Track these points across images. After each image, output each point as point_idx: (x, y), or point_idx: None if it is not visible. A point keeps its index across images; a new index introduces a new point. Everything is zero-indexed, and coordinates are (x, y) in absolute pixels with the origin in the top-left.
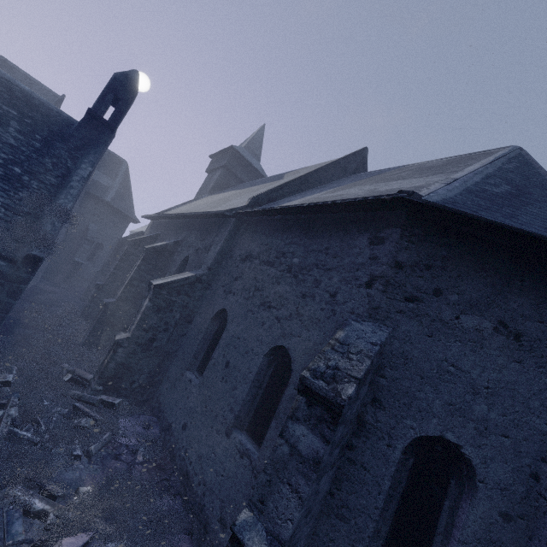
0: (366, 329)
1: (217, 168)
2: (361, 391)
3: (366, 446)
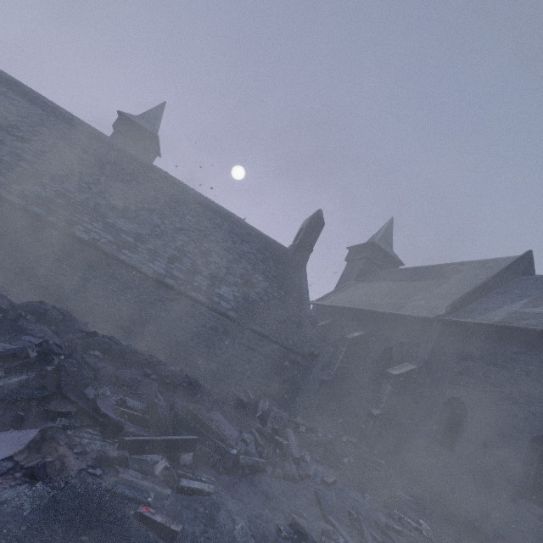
0: None
1: (358, 259)
2: None
3: None
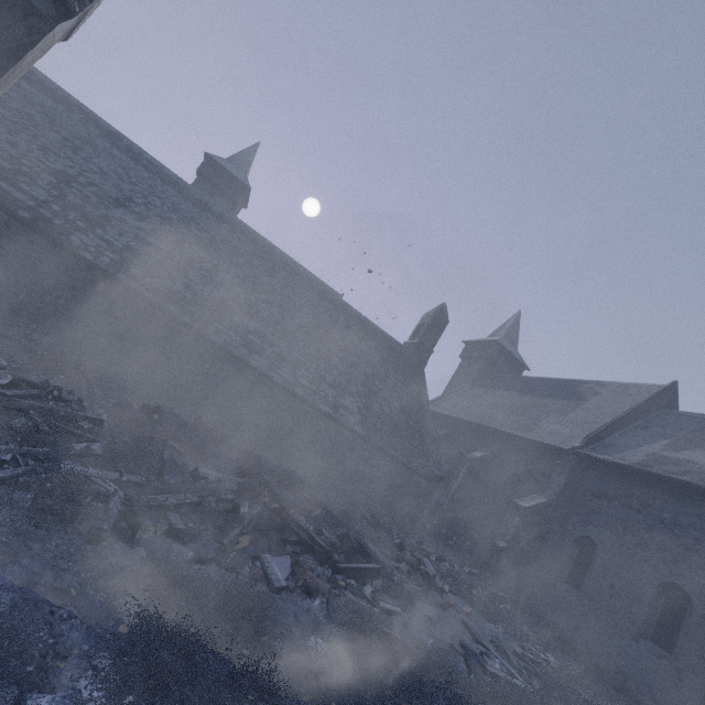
0: None
1: (476, 357)
2: None
3: None
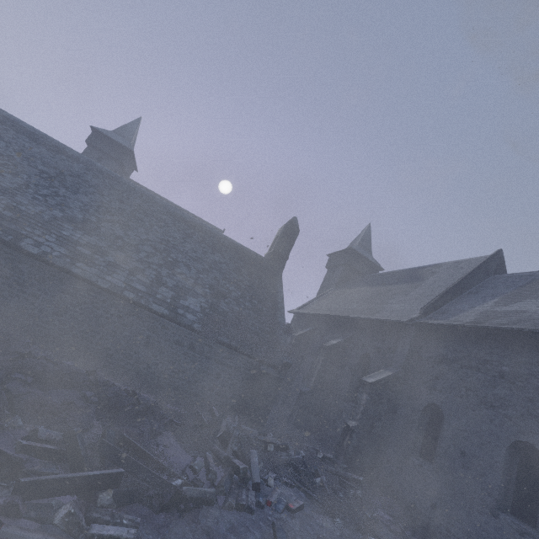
0: None
1: (338, 265)
2: None
3: None
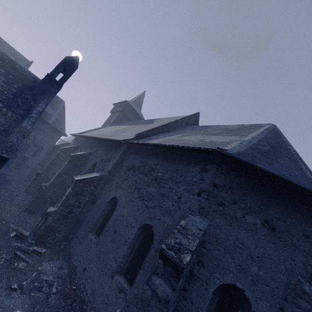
0: (196, 220)
1: (117, 111)
2: (193, 257)
3: (193, 289)
